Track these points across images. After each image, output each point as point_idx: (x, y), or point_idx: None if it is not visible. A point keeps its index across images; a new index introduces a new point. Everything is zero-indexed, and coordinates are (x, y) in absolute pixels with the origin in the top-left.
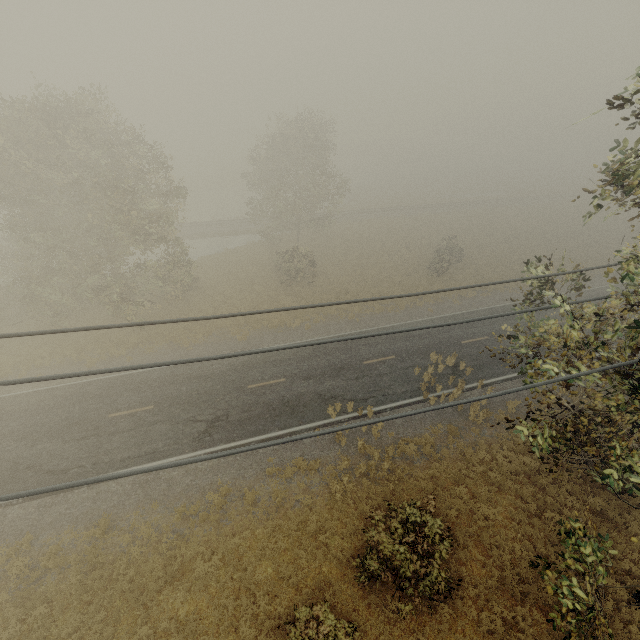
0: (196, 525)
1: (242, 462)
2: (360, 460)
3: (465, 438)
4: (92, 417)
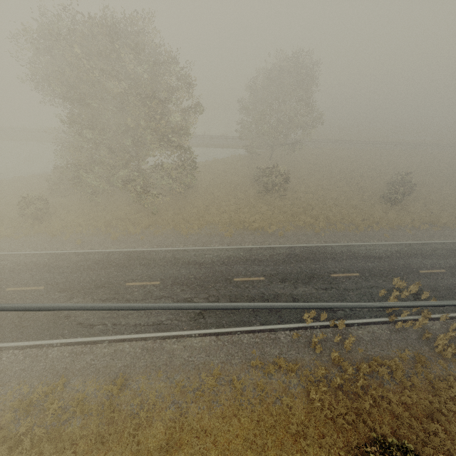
0: (192, 401)
1: (229, 348)
2: (333, 370)
3: (432, 369)
4: (114, 282)
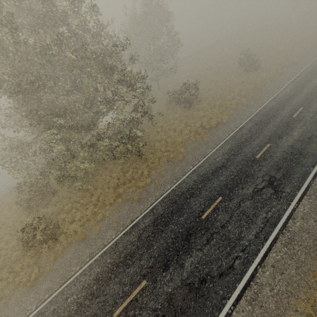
0: None
1: None
2: None
3: None
4: (192, 225)
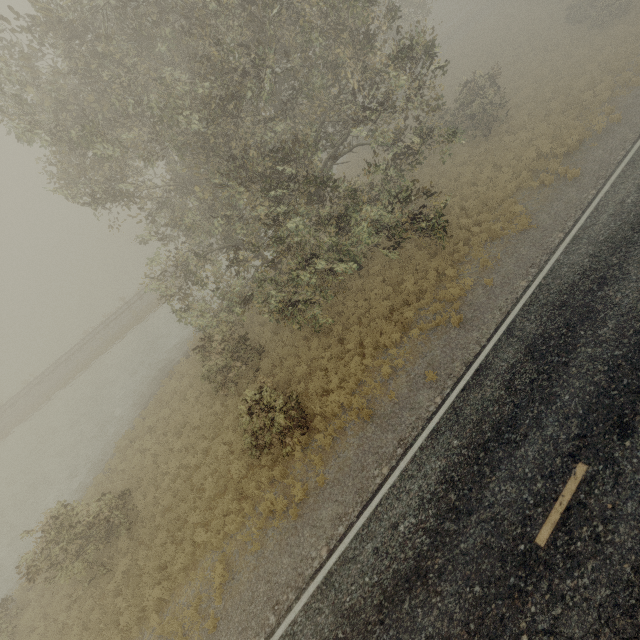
0: None
1: None
2: None
3: None
4: None
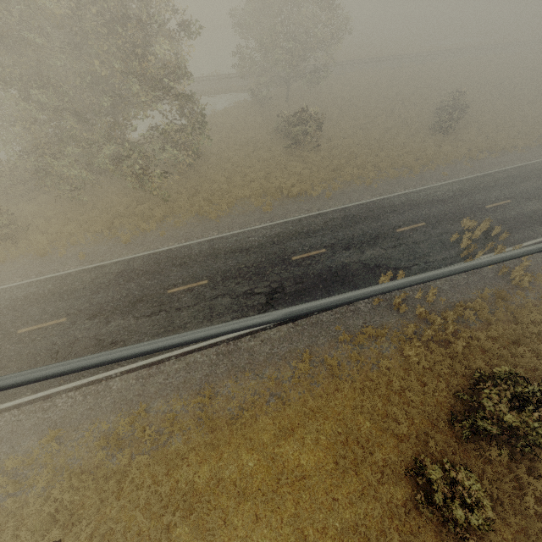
0: (289, 389)
1: (311, 331)
2: (421, 325)
3: (511, 301)
4: (152, 294)
